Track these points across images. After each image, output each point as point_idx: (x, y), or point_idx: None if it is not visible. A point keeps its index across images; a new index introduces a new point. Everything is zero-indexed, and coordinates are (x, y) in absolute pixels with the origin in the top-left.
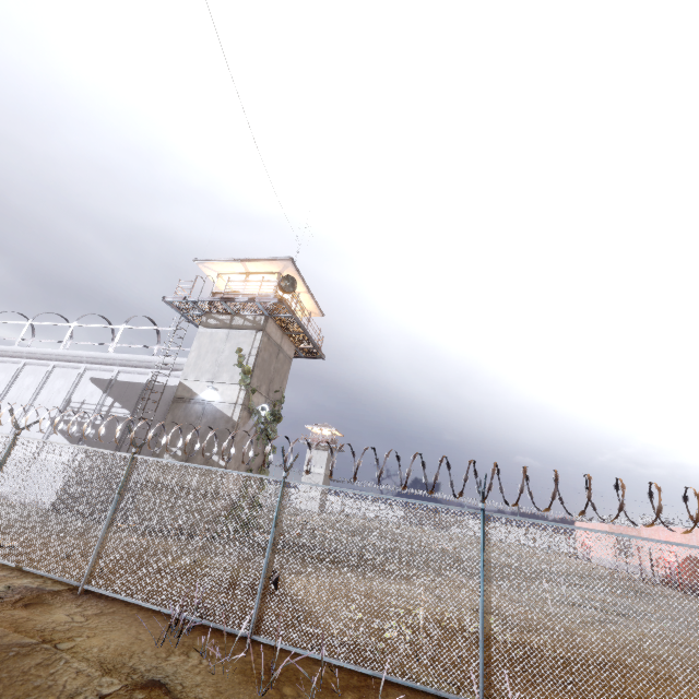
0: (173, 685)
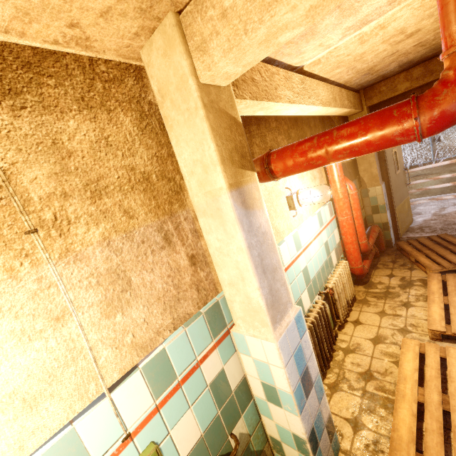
0: (423, 174)
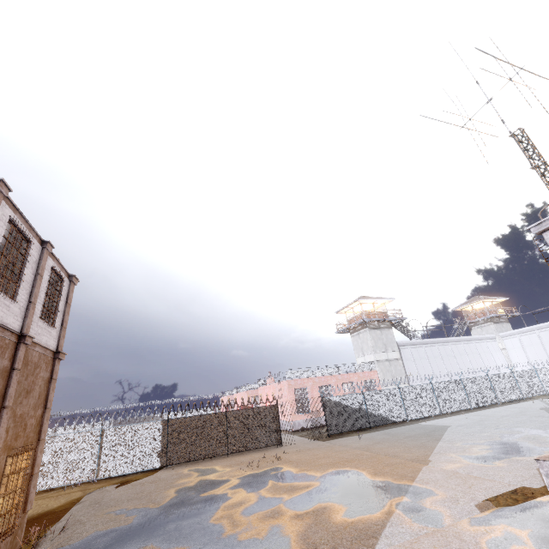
0: None
